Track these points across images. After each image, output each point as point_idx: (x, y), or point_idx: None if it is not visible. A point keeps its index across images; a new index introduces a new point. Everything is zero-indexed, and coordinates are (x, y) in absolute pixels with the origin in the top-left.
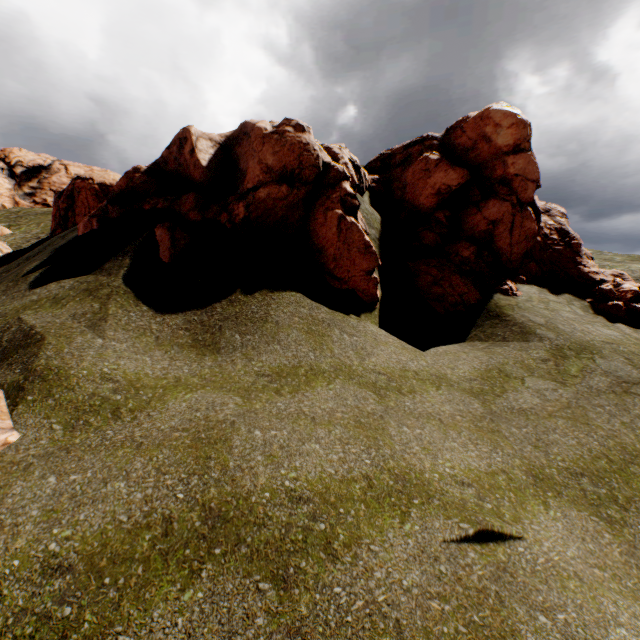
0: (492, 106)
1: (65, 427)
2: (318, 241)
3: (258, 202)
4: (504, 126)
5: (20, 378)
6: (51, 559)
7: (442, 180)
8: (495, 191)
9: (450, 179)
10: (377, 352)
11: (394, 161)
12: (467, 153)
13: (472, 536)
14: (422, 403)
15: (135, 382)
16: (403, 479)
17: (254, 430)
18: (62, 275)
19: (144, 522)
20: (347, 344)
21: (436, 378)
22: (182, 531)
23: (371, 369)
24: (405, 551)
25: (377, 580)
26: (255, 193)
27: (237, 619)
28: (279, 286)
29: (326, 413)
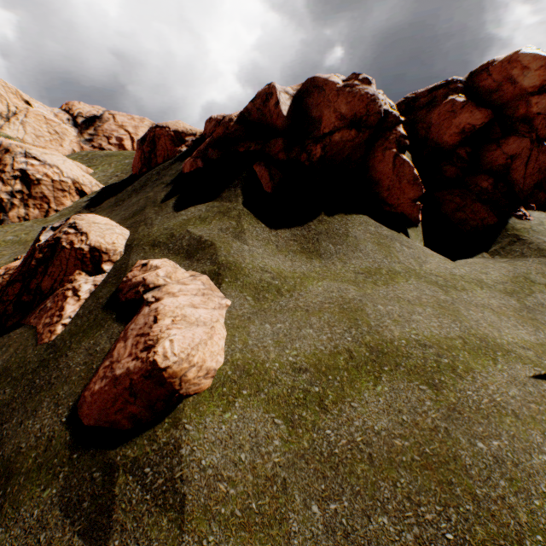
0: (521, 50)
1: (253, 298)
2: (375, 175)
3: (333, 144)
4: (532, 68)
5: (214, 268)
6: (294, 365)
7: (467, 120)
8: (515, 129)
9: (475, 119)
10: (429, 261)
11: (418, 104)
12: (490, 94)
13: (543, 376)
14: (474, 297)
15: (280, 274)
16: (484, 341)
17: (377, 305)
18: (193, 202)
19: (335, 351)
20: (407, 254)
21: (477, 282)
22: (360, 357)
23: (429, 273)
24: (503, 378)
25: (492, 390)
26: (331, 137)
27: (413, 401)
28: (350, 210)
29: (415, 298)
